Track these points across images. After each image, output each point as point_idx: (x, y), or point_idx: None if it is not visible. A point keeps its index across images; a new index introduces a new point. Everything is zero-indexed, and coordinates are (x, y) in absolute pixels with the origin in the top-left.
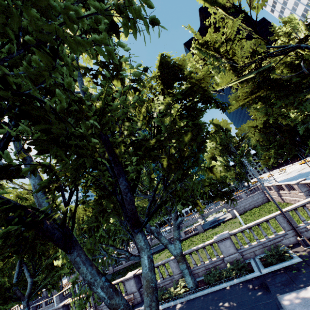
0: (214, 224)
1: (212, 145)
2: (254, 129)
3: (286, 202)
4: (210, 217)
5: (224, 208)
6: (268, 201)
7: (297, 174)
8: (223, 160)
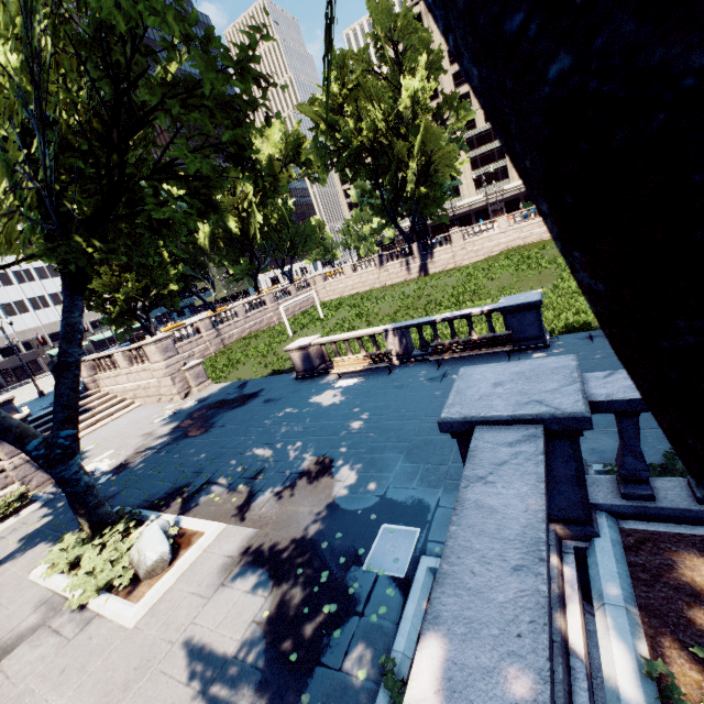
0: (251, 386)
1: None
2: None
3: (228, 344)
4: None
5: None
6: None
7: None
8: None
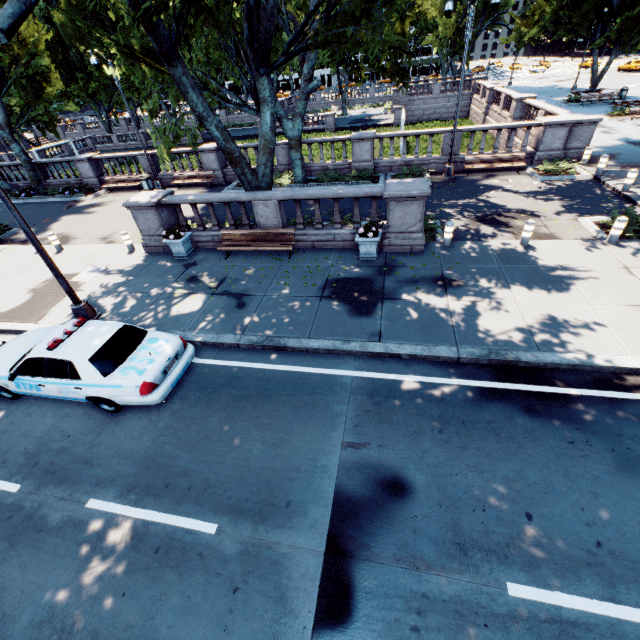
0: (358, 124)
1: None
2: None
3: None
4: (357, 111)
5: (390, 101)
6: (466, 117)
7: (550, 87)
8: None
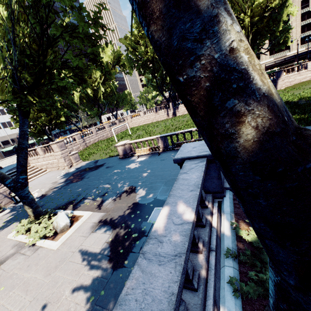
0: (100, 162)
1: None
2: None
3: (88, 145)
4: None
5: None
6: None
7: None
8: None
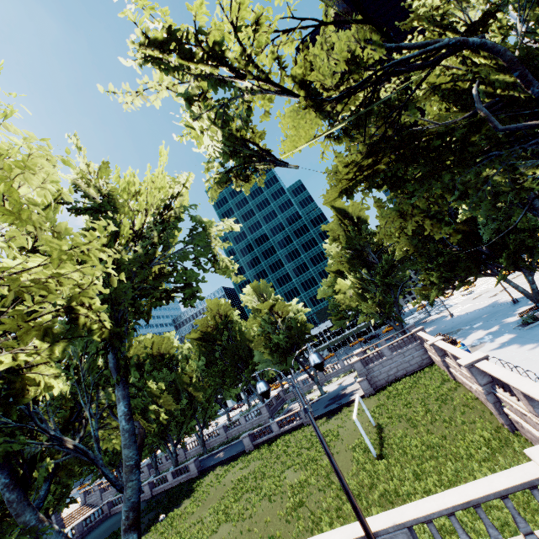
0: (333, 405)
1: (336, 248)
2: (399, 228)
3: (457, 380)
4: (335, 383)
5: None
6: (431, 363)
7: (489, 304)
8: (355, 278)
